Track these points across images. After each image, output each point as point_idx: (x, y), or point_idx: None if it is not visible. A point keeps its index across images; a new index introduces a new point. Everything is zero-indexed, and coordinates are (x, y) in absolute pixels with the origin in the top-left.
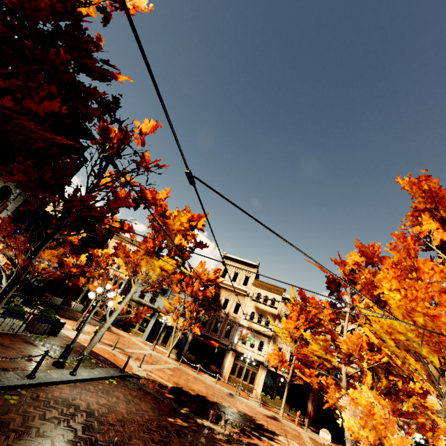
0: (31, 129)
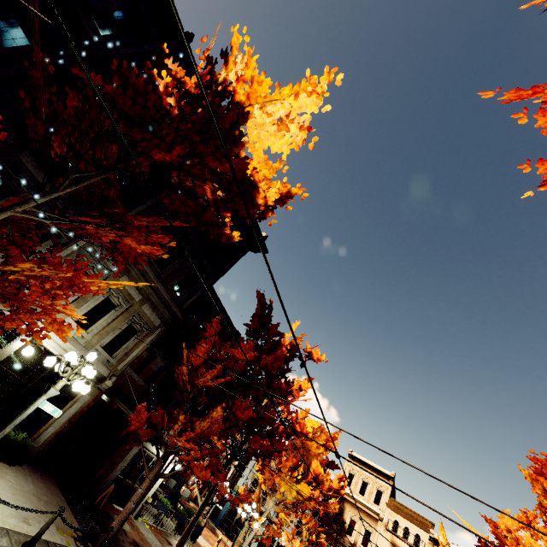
0: None
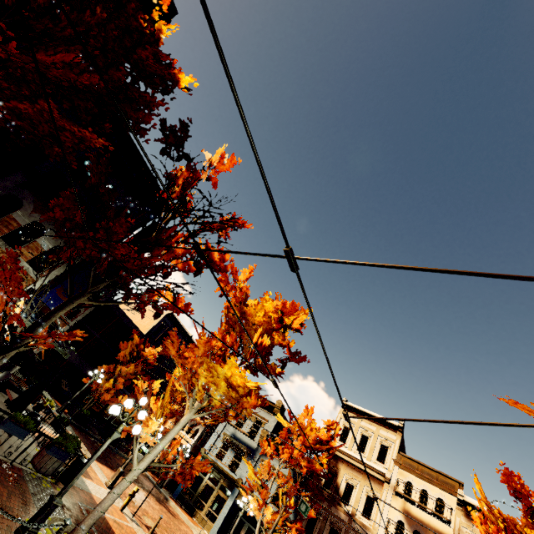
0: (58, 124)
